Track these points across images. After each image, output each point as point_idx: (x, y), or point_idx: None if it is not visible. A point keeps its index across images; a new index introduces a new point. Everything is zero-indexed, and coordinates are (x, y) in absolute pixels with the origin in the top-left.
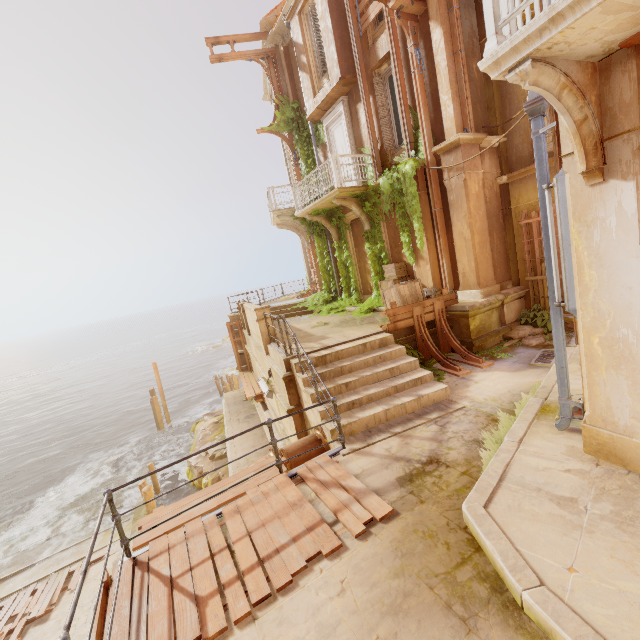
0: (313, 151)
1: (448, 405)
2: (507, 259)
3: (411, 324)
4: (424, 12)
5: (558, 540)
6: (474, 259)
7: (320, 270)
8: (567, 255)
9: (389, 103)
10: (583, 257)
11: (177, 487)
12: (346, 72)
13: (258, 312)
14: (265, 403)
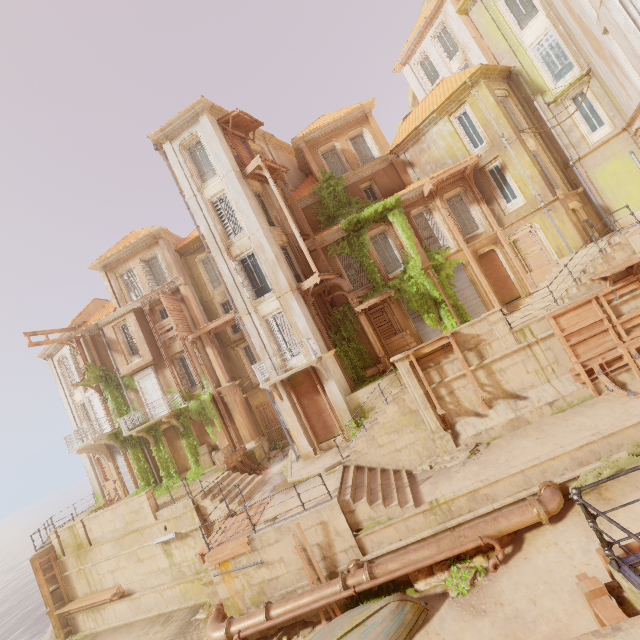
0: (122, 393)
1: (267, 479)
2: (256, 426)
3: (234, 464)
4: (199, 340)
5: (305, 470)
6: (247, 429)
7: (138, 471)
8: (283, 416)
9: (183, 369)
10: (286, 416)
11: (212, 524)
12: (155, 356)
13: (147, 494)
14: (125, 594)
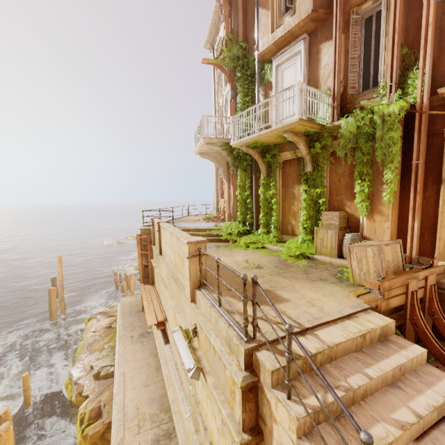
0: (253, 90)
1: None
2: None
3: (402, 302)
4: None
5: None
6: None
7: (238, 202)
8: None
9: (361, 45)
10: None
11: None
12: (319, 6)
13: (191, 246)
14: (166, 331)
